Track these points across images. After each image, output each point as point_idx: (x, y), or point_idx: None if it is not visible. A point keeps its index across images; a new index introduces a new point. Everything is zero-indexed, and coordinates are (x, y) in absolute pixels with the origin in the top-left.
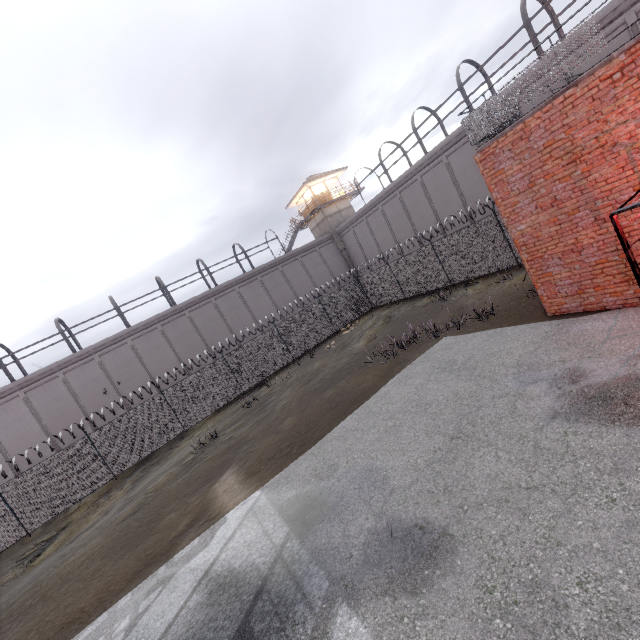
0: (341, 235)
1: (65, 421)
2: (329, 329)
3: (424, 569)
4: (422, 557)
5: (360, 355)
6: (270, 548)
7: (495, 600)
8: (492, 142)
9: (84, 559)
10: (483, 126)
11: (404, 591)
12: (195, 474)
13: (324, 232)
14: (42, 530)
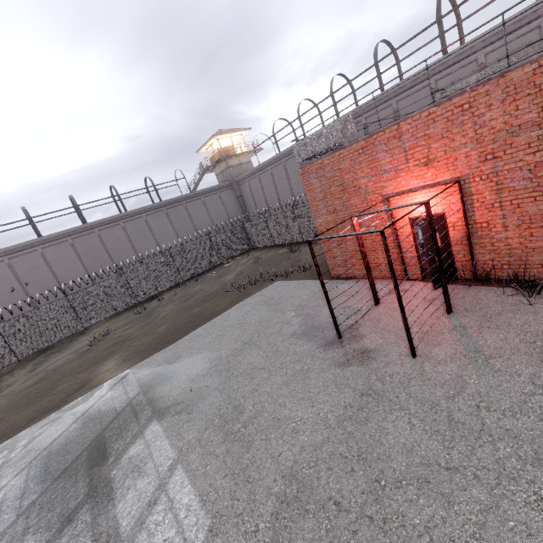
0: (239, 184)
1: None
2: (215, 261)
3: (199, 404)
4: (201, 399)
5: (227, 285)
6: (126, 399)
7: (220, 413)
8: (307, 165)
9: None
10: (303, 154)
11: (186, 413)
12: (87, 359)
13: (226, 179)
14: None
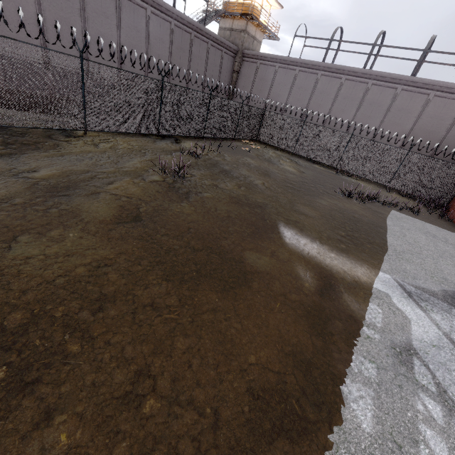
0: (244, 59)
1: None
2: (232, 132)
3: None
4: None
5: (308, 180)
6: None
7: None
8: None
9: (89, 262)
10: None
11: None
12: (213, 208)
13: (232, 42)
14: None
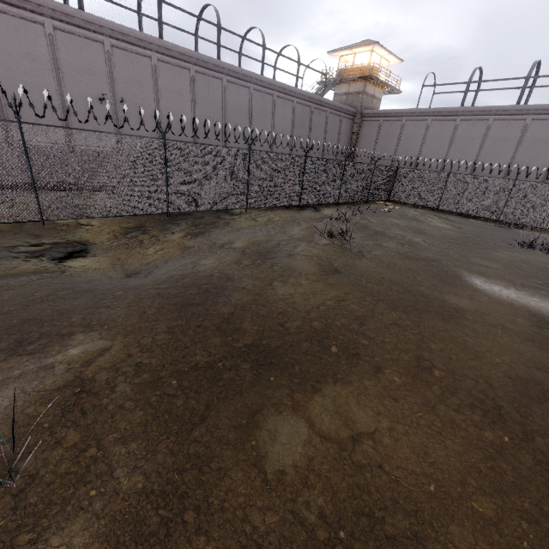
0: (364, 119)
1: (30, 97)
2: (365, 195)
3: None
4: None
5: (470, 235)
6: None
7: None
8: None
9: (331, 298)
10: None
11: None
12: (392, 263)
13: (350, 105)
14: (13, 224)
